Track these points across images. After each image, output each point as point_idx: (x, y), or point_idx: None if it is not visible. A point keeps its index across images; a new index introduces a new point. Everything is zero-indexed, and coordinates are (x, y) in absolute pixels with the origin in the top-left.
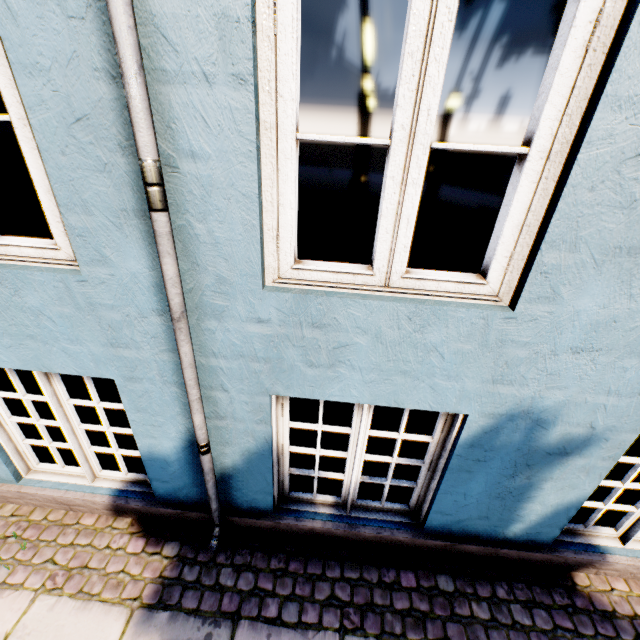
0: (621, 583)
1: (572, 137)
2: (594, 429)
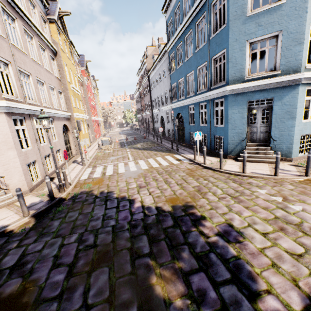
0: None
1: None
2: None
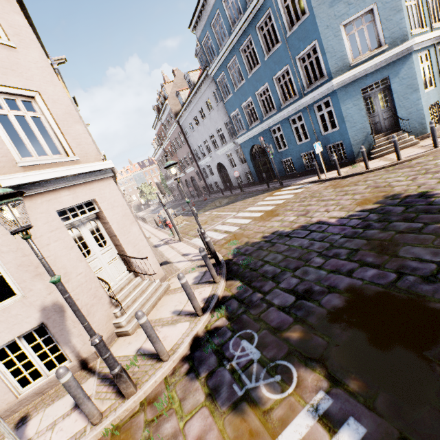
0: None
1: None
2: None
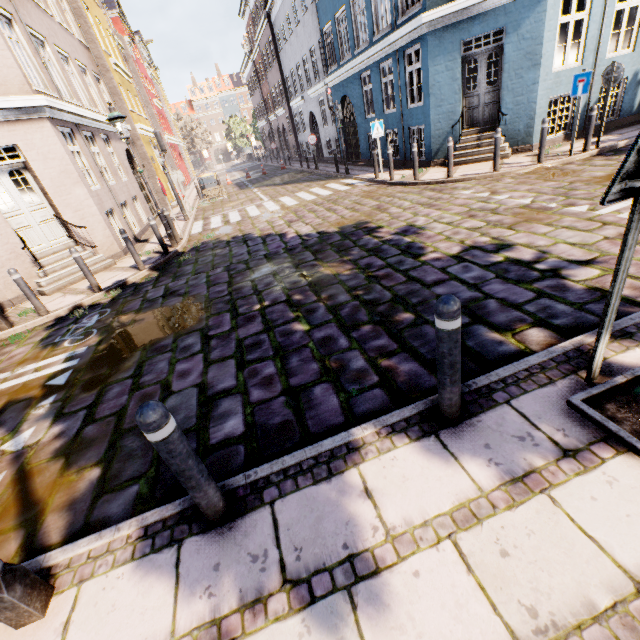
0: None
1: (637, 25)
2: None
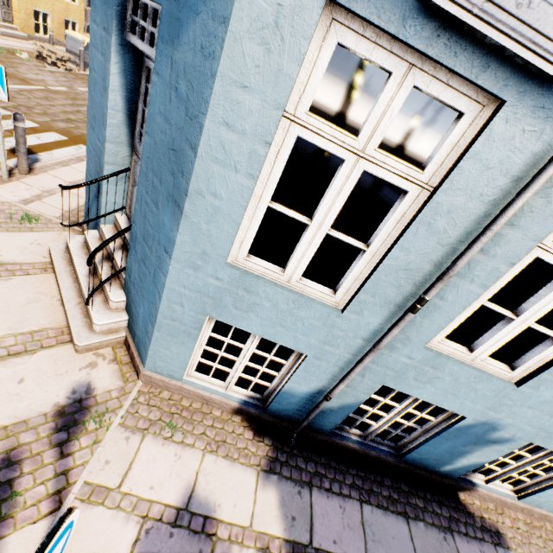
0: (477, 501)
1: None
2: (513, 436)
